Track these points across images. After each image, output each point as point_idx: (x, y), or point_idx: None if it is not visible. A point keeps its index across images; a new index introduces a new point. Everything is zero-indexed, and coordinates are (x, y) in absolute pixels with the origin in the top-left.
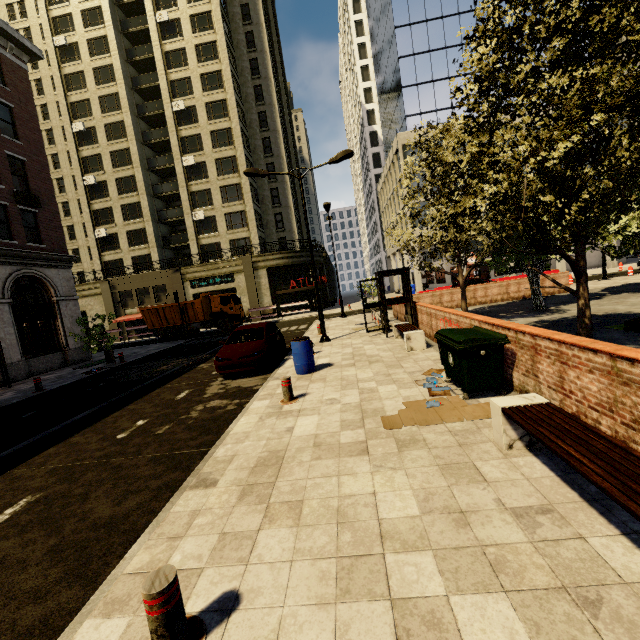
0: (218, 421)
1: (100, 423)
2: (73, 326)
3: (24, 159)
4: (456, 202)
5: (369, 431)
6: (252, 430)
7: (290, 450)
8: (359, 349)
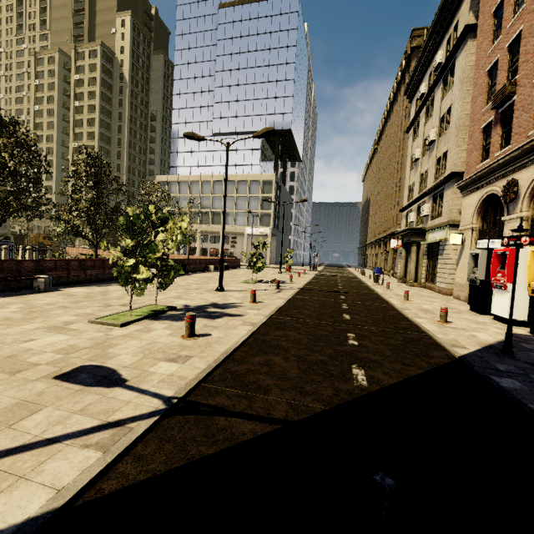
0: None
1: None
2: None
3: None
4: None
5: None
6: None
7: None
8: None
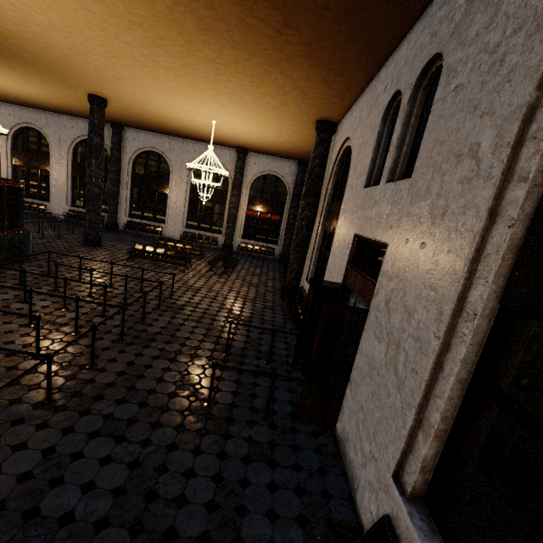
0: None
1: None
2: None
3: None
4: None
5: None
6: None
7: None
8: None
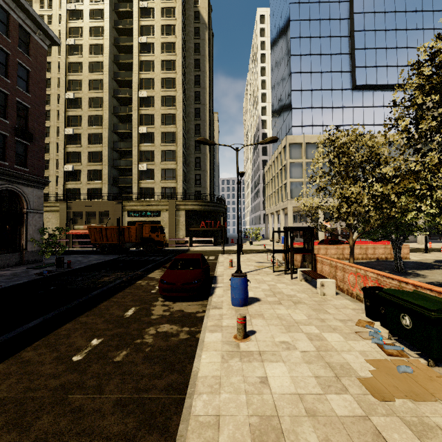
0: (177, 353)
1: (53, 335)
2: (34, 233)
3: (29, 106)
4: (394, 183)
5: (359, 399)
6: (221, 375)
7: (283, 418)
8: (274, 287)
